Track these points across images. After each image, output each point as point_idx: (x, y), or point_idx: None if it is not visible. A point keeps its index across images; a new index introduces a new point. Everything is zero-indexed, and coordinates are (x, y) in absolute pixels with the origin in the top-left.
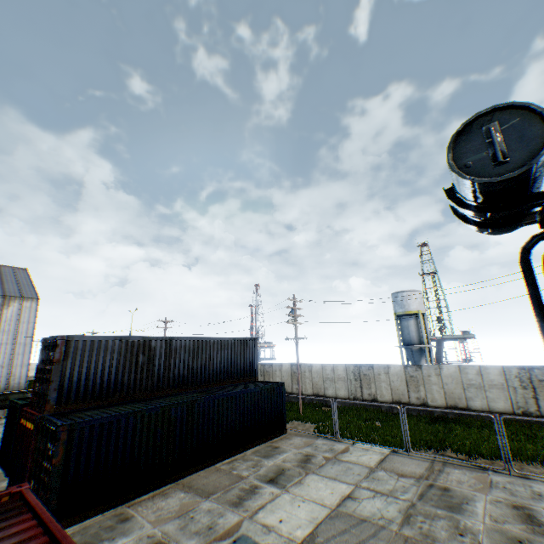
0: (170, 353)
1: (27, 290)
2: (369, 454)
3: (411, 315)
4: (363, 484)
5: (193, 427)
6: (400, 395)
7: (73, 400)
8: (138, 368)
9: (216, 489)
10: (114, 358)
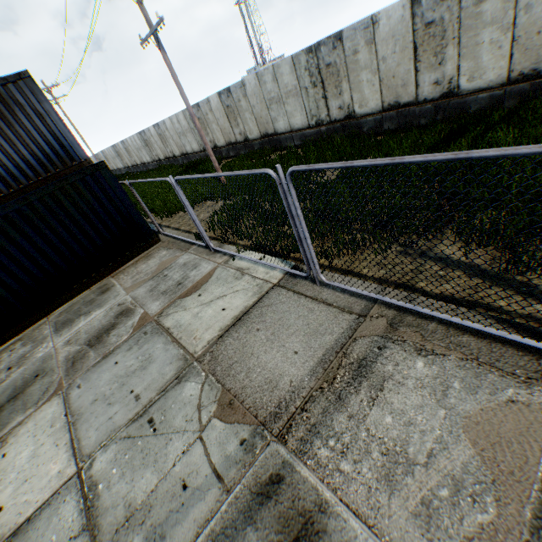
0: None
1: None
2: (231, 294)
3: None
4: (96, 466)
5: None
6: (399, 89)
7: None
8: None
9: None
10: None
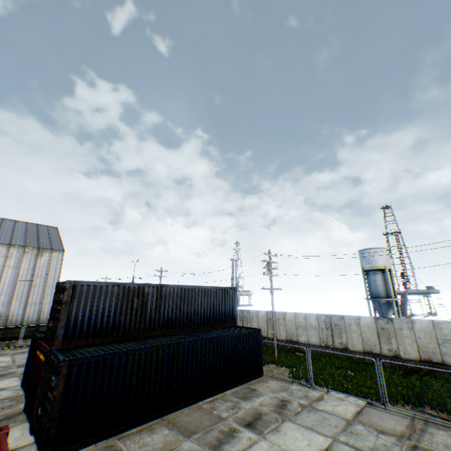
0: (160, 298)
1: (56, 243)
2: (344, 404)
3: (378, 271)
4: (341, 438)
5: (178, 366)
6: (371, 346)
7: (77, 337)
8: (132, 311)
9: (197, 428)
10: (113, 301)
